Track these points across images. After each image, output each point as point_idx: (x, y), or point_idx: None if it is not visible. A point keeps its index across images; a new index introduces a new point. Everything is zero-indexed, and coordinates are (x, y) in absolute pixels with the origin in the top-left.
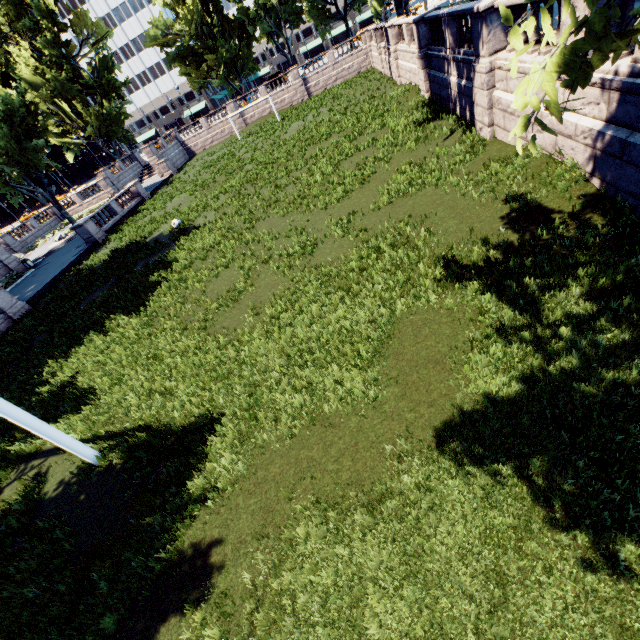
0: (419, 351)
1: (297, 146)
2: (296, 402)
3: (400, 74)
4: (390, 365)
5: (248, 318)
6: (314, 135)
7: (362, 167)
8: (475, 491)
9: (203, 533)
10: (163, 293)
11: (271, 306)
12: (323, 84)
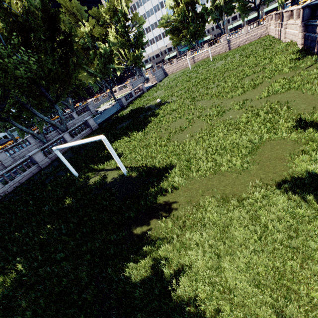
0: (272, 154)
1: (220, 71)
2: (209, 164)
3: (286, 36)
4: (256, 158)
5: (188, 137)
6: (230, 66)
7: (254, 80)
8: (291, 202)
9: (165, 199)
10: (152, 125)
11: (199, 133)
12: (238, 43)
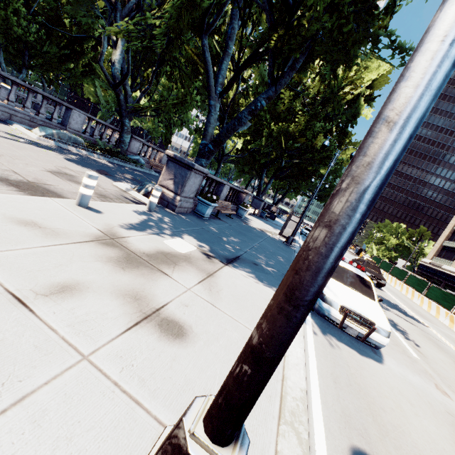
0: None
1: None
2: None
3: None
4: None
5: None
6: None
7: None
8: None
9: None
10: None
11: None
12: None
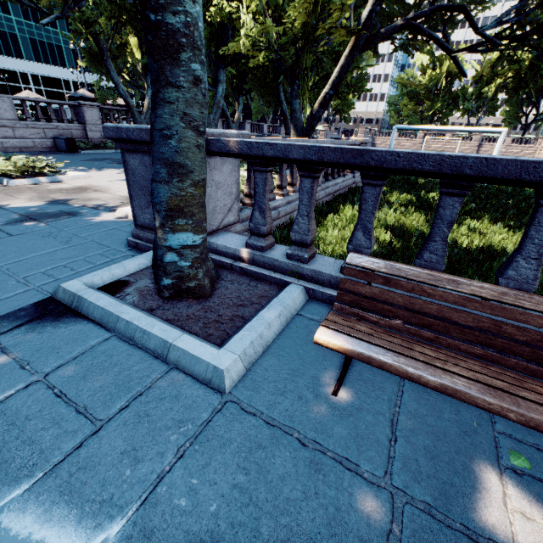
0: None
1: None
2: None
3: None
4: None
5: None
6: None
7: None
8: None
9: None
10: None
11: None
12: (490, 153)
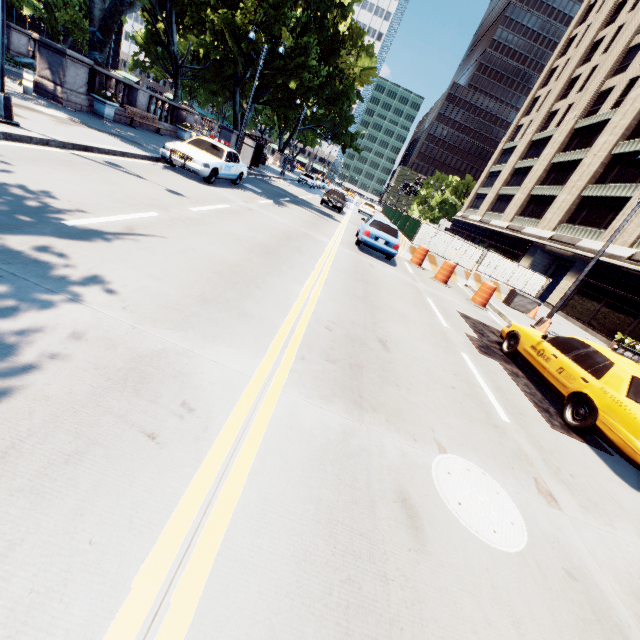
0: None
1: None
2: None
3: None
4: None
5: None
6: None
7: None
8: None
9: None
10: None
11: None
12: None
